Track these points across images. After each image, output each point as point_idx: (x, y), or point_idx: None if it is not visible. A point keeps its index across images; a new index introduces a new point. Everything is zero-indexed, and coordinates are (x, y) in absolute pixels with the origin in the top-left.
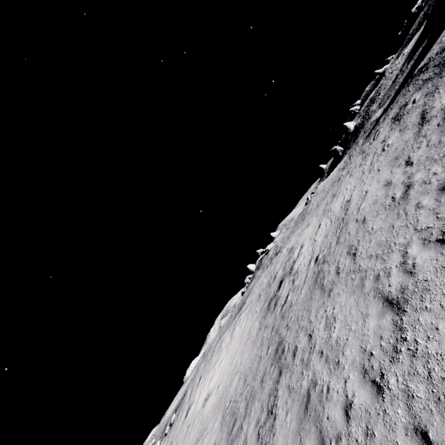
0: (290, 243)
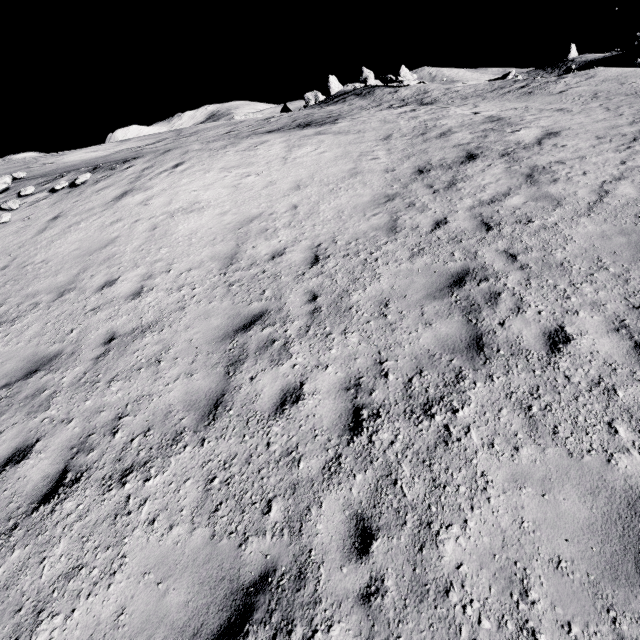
0: (484, 110)
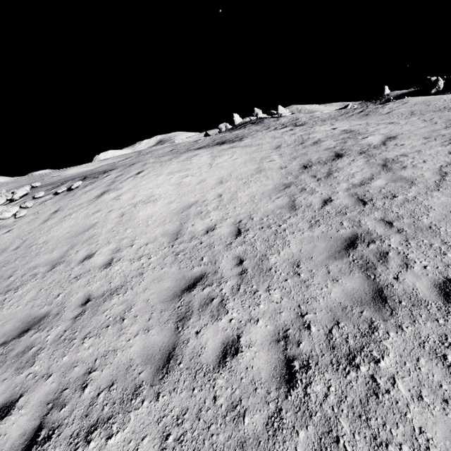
0: (339, 126)
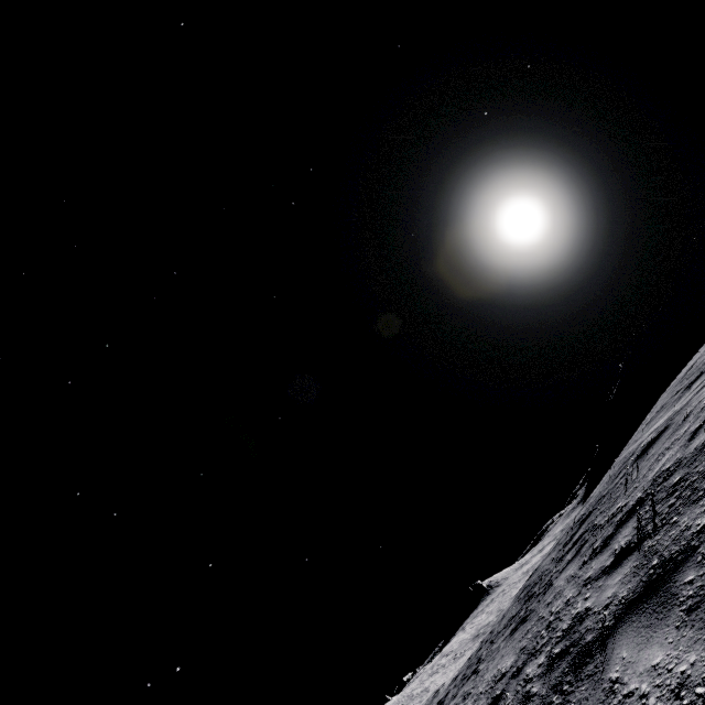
0: None
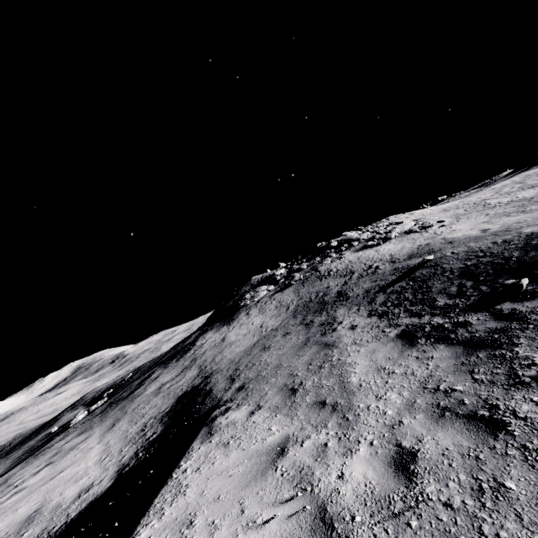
0: None
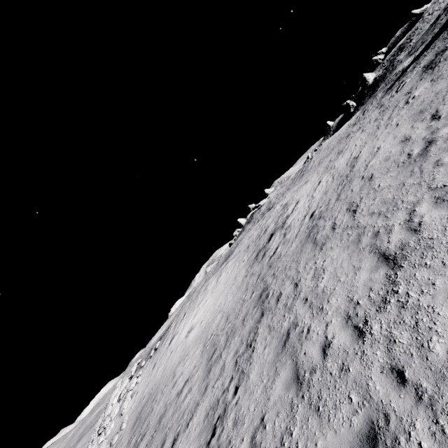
0: (285, 199)
